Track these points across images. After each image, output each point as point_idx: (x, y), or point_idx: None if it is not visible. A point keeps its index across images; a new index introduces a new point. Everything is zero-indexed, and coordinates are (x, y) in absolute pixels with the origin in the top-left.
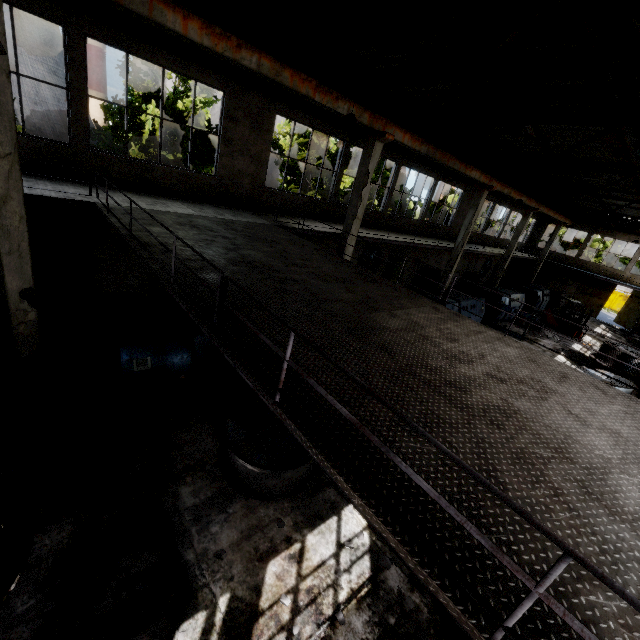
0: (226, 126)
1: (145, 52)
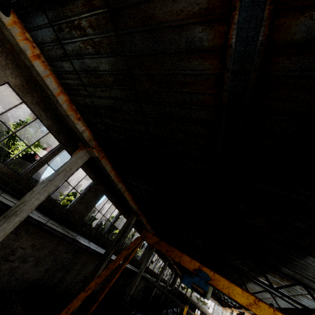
0: (145, 250)
1: None
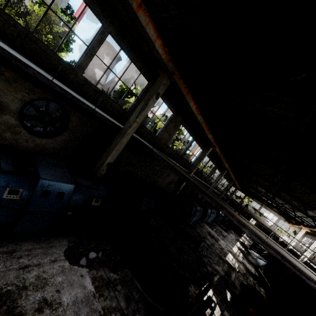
0: (168, 123)
1: (162, 96)
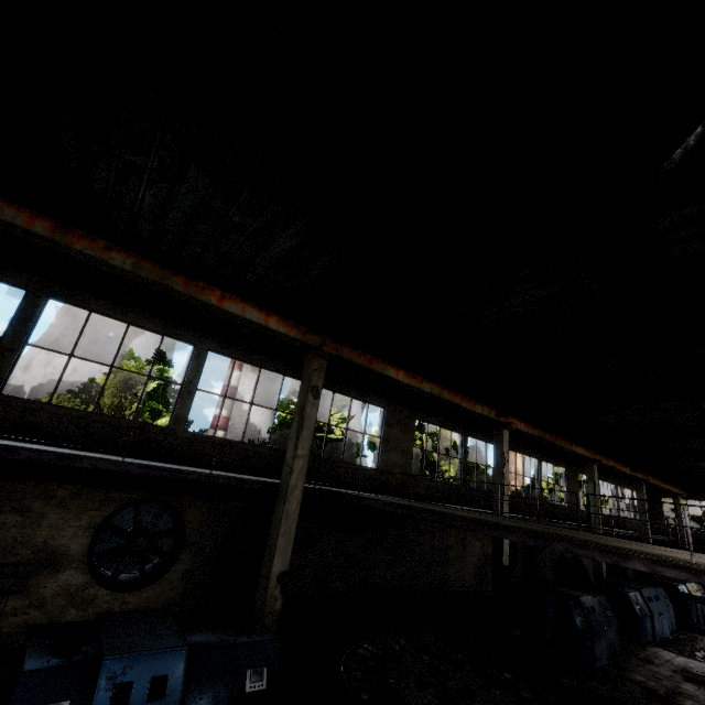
0: (385, 430)
1: (344, 390)
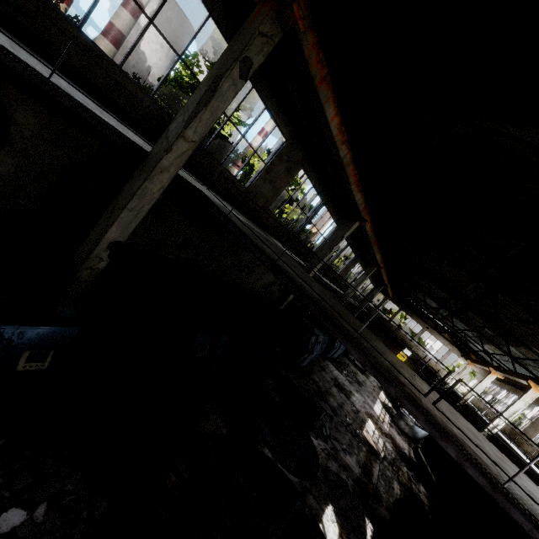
0: (274, 161)
1: (264, 93)
